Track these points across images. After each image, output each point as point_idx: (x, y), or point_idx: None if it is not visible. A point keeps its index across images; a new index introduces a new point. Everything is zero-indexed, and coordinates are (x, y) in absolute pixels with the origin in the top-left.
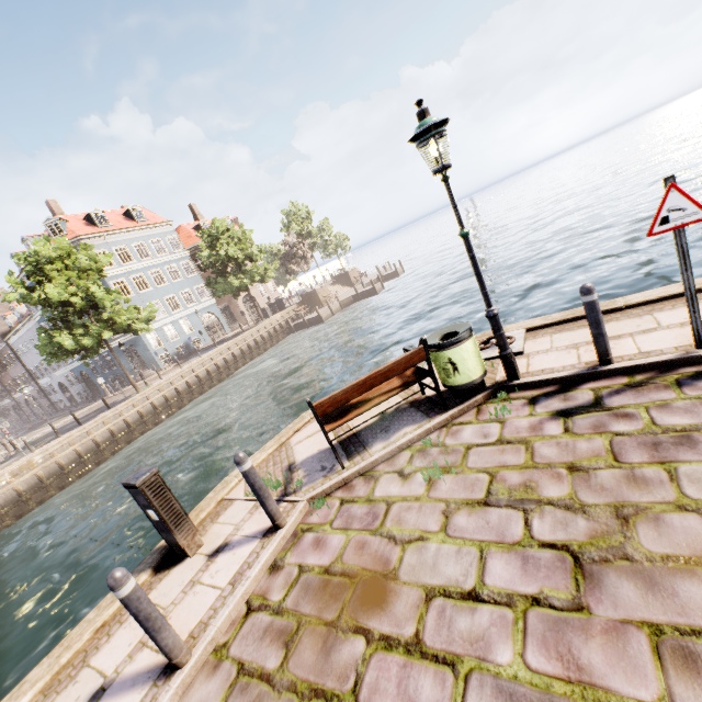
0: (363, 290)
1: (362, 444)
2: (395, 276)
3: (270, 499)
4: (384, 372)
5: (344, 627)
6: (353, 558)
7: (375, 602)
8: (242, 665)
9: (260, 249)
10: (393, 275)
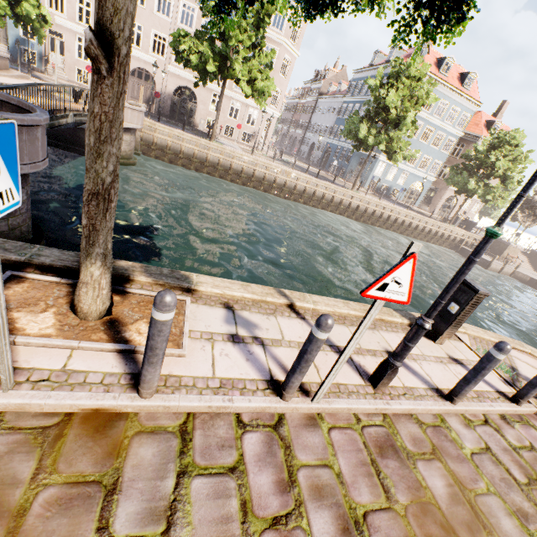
0: None
1: None
2: None
3: None
4: None
5: None
6: None
7: None
8: (489, 448)
9: (521, 180)
10: None
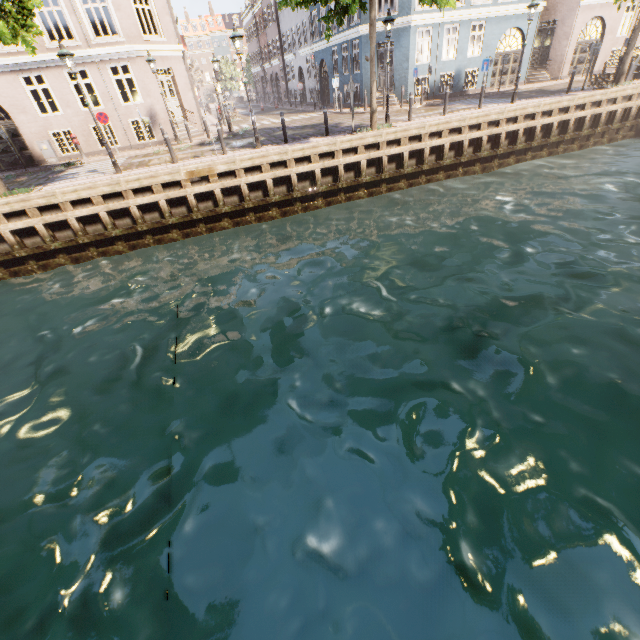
0: None
1: None
2: None
3: None
4: None
5: None
6: None
7: None
8: None
9: None
10: None
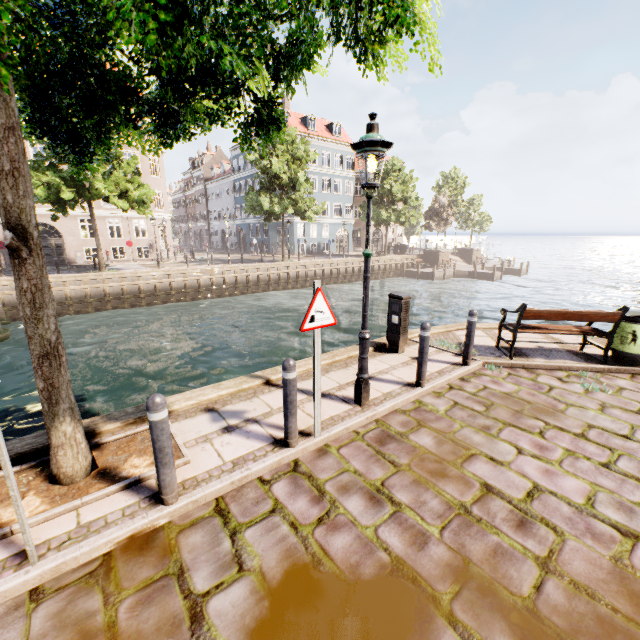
0: (481, 271)
1: (524, 354)
2: (516, 274)
3: (472, 346)
4: (582, 314)
5: (527, 415)
6: (526, 396)
7: (548, 415)
8: (456, 402)
9: (417, 197)
10: (514, 272)
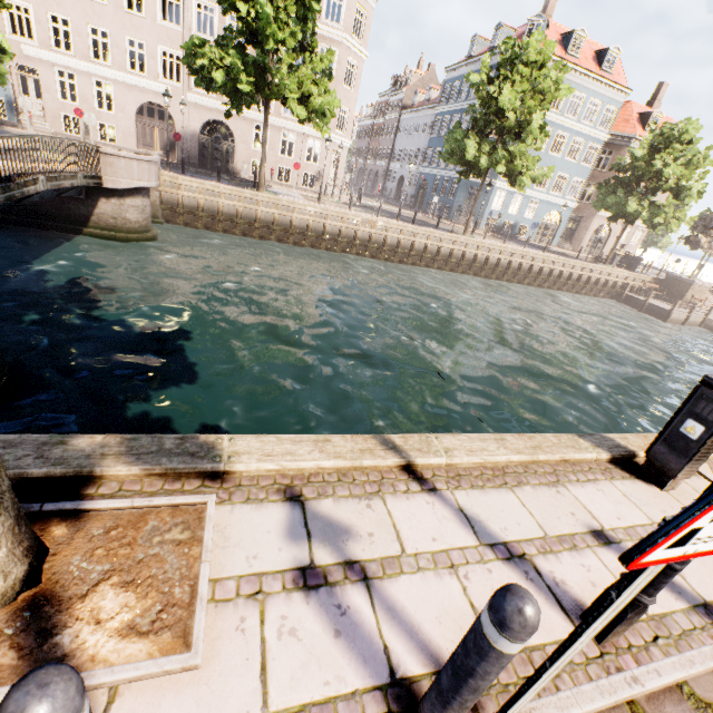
0: None
1: None
2: None
3: None
4: None
5: None
6: None
7: None
8: None
9: (702, 191)
10: None
